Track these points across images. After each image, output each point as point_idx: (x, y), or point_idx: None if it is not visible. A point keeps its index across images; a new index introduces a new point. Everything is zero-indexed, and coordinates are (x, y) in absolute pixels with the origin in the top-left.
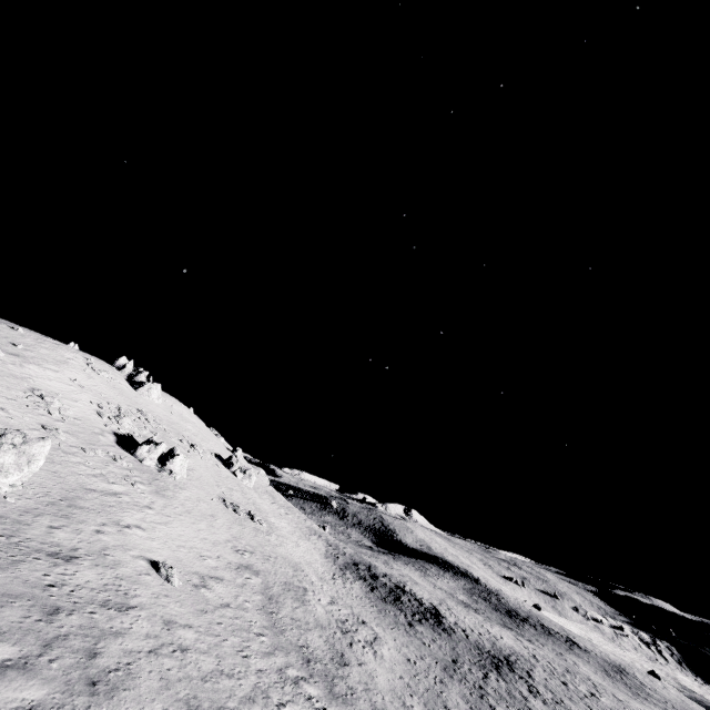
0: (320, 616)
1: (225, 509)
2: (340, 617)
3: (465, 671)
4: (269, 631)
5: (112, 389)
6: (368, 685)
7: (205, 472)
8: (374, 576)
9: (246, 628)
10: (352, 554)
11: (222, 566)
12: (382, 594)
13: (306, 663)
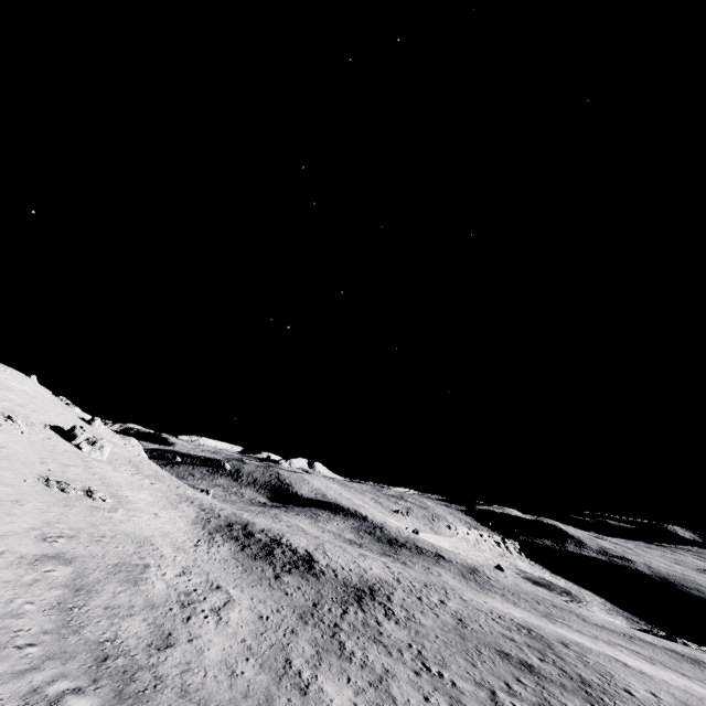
0: (156, 594)
1: (46, 490)
2: (186, 589)
3: (324, 613)
4: (49, 636)
5: None
6: (191, 664)
7: (25, 448)
8: (249, 534)
9: (2, 643)
10: (229, 515)
11: (4, 564)
12: (253, 551)
13: (98, 664)
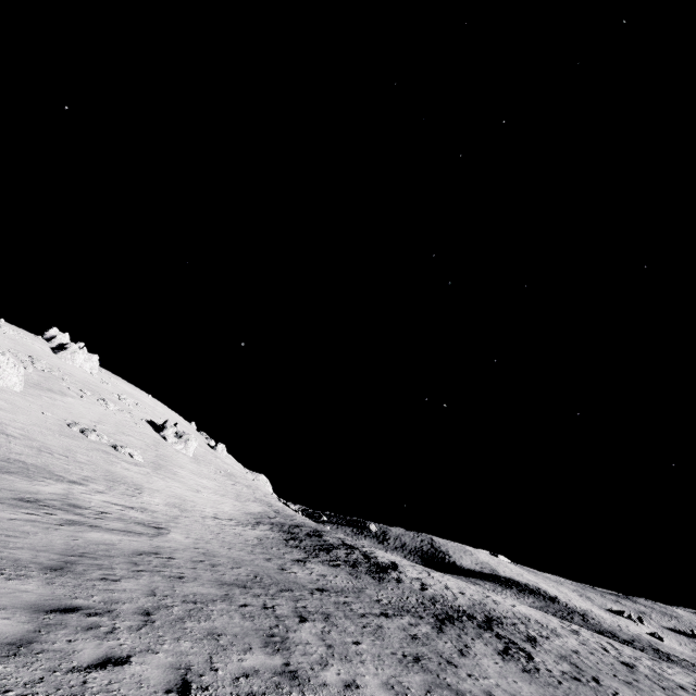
0: (11, 484)
1: (60, 425)
2: (89, 506)
3: (324, 598)
4: None
5: (3, 338)
6: None
7: (91, 412)
8: (315, 535)
9: None
10: (308, 523)
11: None
12: (301, 543)
13: None
